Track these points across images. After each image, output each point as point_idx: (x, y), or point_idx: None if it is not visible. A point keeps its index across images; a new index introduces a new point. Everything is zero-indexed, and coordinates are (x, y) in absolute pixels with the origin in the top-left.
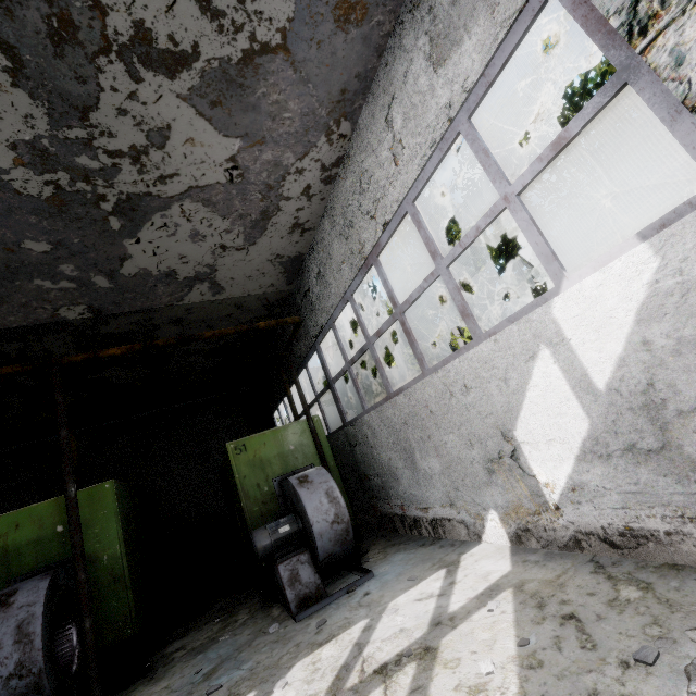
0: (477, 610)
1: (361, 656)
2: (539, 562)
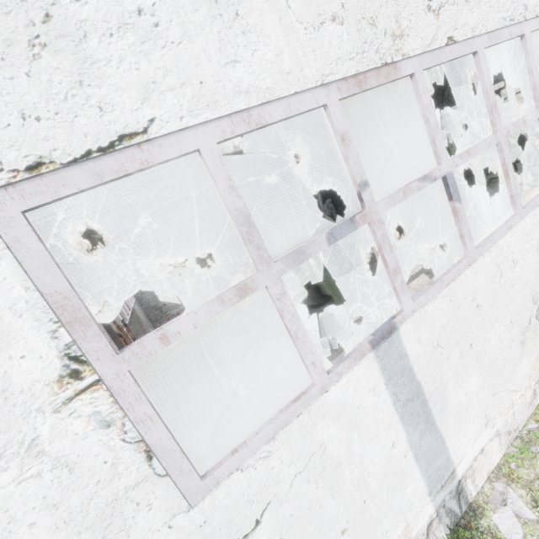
0: None
1: None
2: None
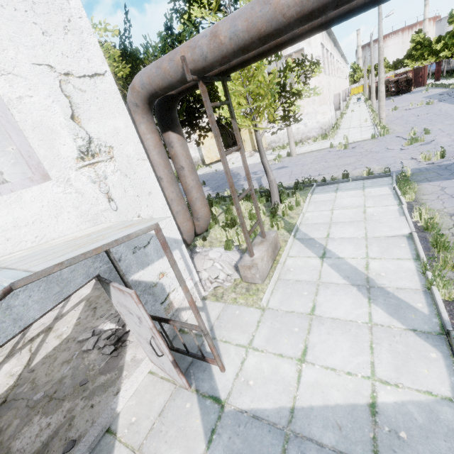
0: (72, 311)
1: (24, 337)
2: (99, 288)
